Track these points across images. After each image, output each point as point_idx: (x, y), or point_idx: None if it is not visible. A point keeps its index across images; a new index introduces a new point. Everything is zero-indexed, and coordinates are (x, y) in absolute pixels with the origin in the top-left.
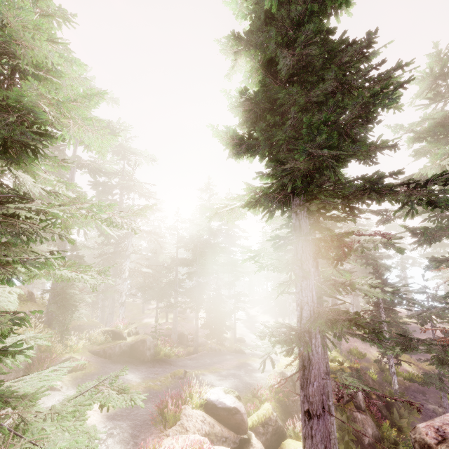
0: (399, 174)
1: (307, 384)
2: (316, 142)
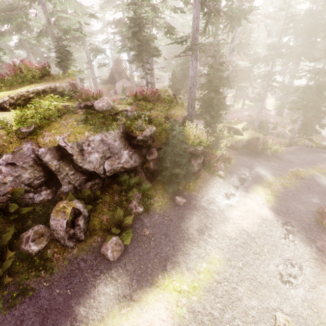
0: None
1: None
2: None
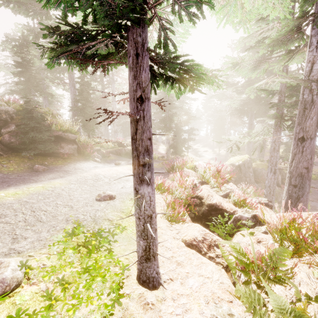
0: None
1: (306, 120)
2: None
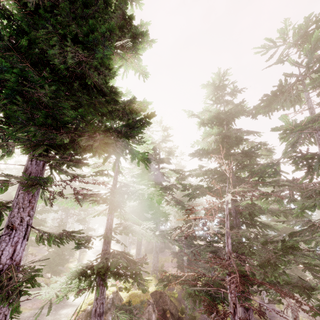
0: (85, 116)
1: None
2: None
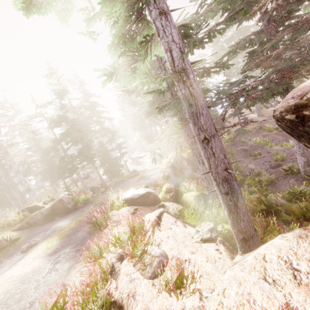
0: None
1: (198, 117)
2: None
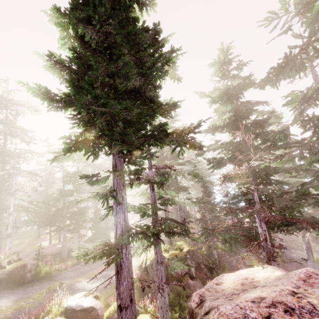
0: (165, 126)
1: (120, 284)
2: (84, 100)
